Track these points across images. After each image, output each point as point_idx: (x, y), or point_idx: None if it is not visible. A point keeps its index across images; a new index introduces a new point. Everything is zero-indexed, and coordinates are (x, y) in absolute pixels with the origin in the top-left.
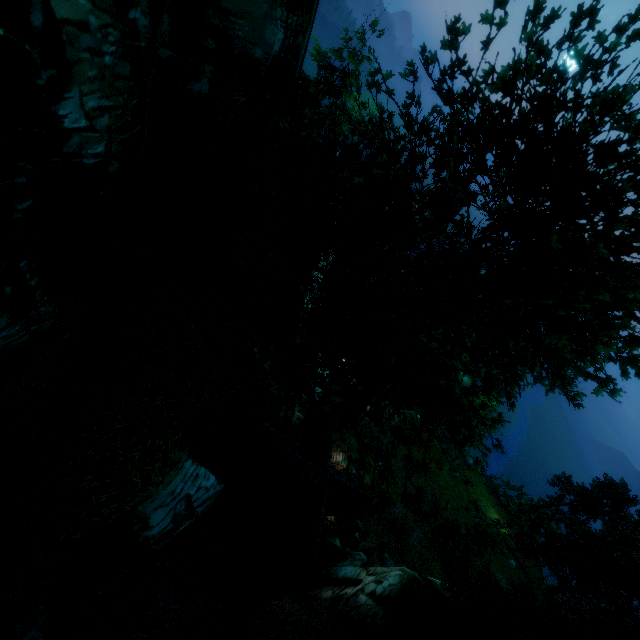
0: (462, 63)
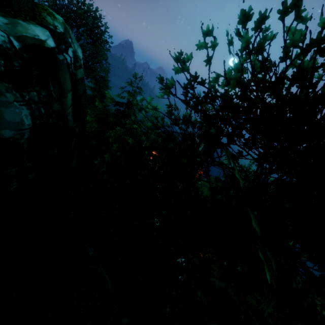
0: (195, 78)
